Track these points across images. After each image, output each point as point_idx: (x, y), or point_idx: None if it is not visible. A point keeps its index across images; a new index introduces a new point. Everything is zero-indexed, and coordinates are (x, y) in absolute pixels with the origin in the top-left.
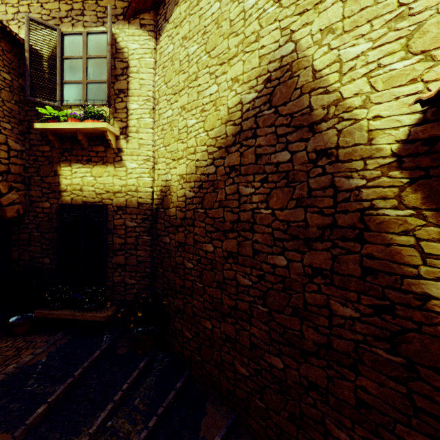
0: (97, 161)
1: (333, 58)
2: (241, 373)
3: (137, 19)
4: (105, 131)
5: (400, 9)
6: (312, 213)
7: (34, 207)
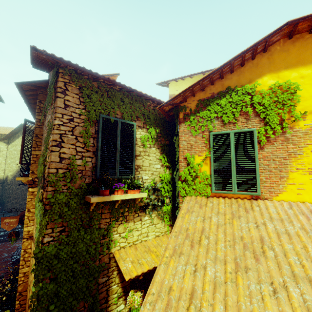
0: None
1: None
2: (17, 206)
3: (3, 141)
4: None
5: None
6: None
7: None
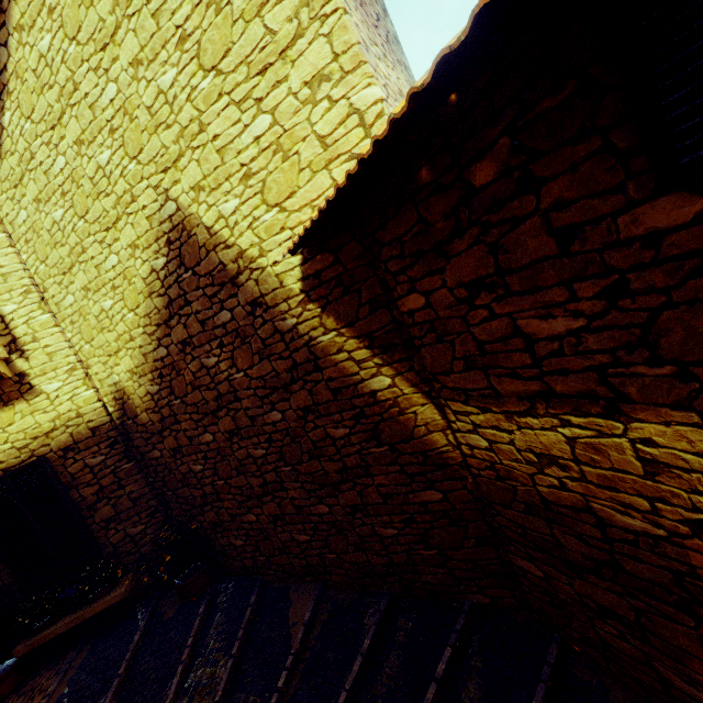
0: None
1: (217, 215)
2: (304, 541)
3: None
4: None
5: (244, 169)
6: (276, 361)
7: None
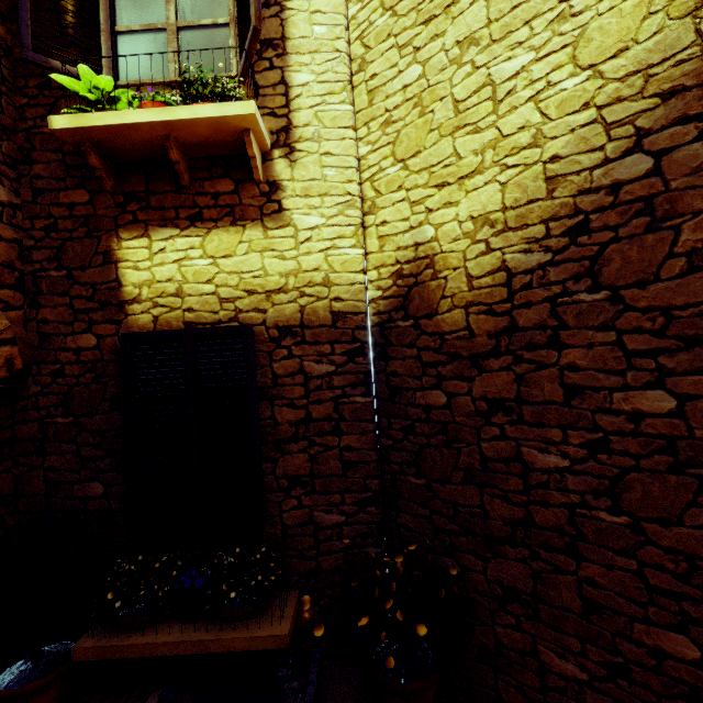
0: (218, 217)
1: None
2: None
3: None
4: (245, 131)
5: None
6: None
7: (53, 349)
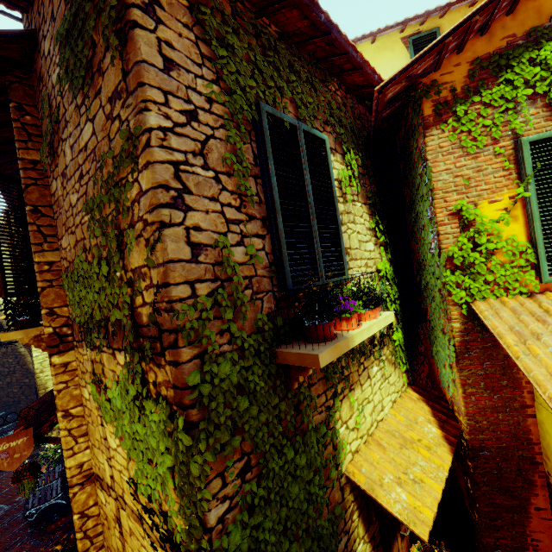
0: None
1: None
2: None
3: None
4: None
5: None
6: None
7: None
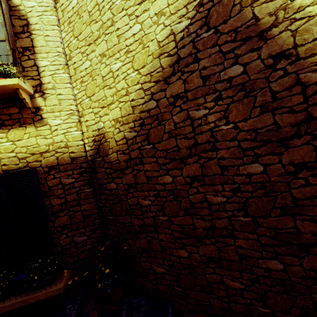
0: (12, 124)
1: None
2: (234, 288)
3: None
4: (17, 89)
5: None
6: (281, 114)
7: None
